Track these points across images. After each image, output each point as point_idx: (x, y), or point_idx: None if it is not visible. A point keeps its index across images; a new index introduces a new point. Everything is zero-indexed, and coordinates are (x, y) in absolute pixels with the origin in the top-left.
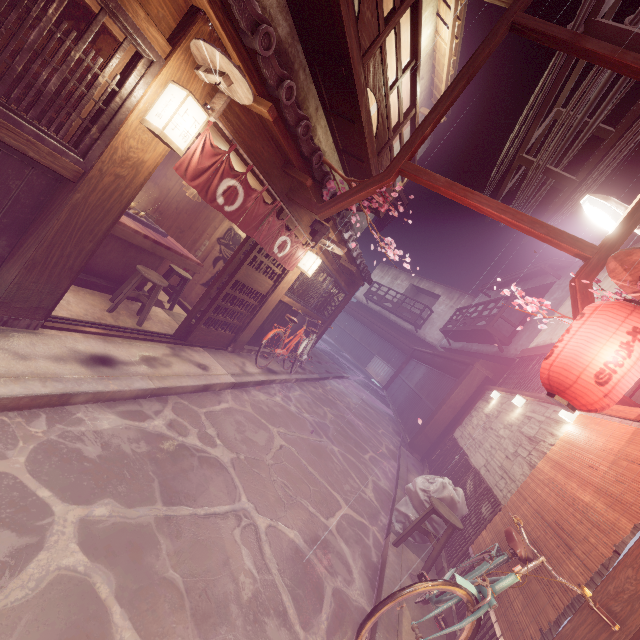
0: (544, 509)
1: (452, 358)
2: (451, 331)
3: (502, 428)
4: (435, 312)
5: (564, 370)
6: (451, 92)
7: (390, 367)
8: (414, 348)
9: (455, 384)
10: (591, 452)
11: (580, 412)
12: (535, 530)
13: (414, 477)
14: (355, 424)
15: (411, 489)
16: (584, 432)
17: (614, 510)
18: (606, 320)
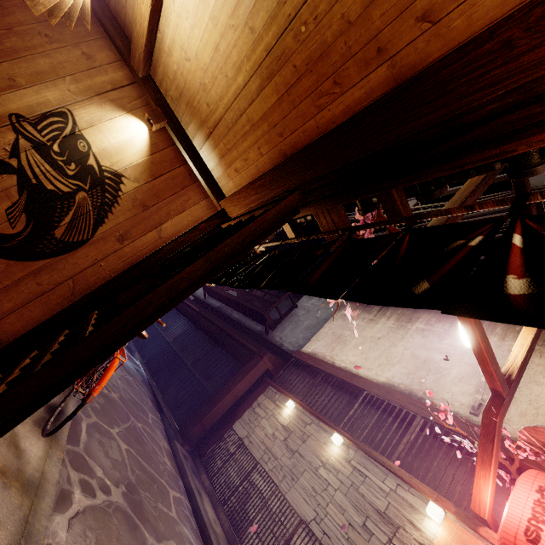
0: None
1: (231, 334)
2: (217, 292)
3: (322, 466)
4: None
5: None
6: (485, 185)
7: None
8: None
9: (240, 372)
10: None
11: (447, 514)
12: None
13: (206, 503)
14: (139, 434)
15: None
16: None
17: None
18: None
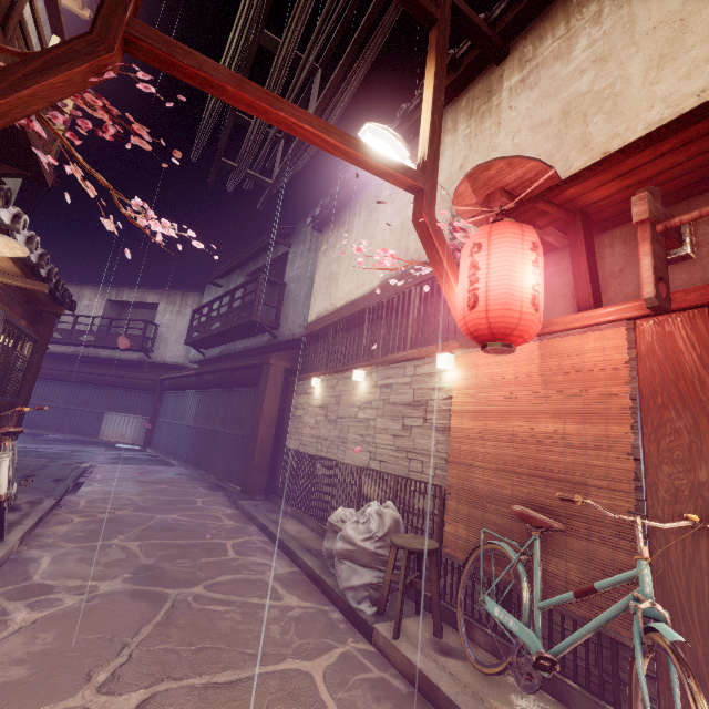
0: (507, 463)
1: (233, 367)
2: (203, 339)
3: (359, 411)
4: (162, 325)
5: (507, 310)
6: None
7: (137, 417)
8: (161, 378)
9: (259, 393)
10: (508, 384)
11: (455, 354)
12: (517, 489)
13: (287, 524)
14: (172, 523)
15: (350, 549)
16: (480, 370)
17: (594, 424)
18: (511, 242)
